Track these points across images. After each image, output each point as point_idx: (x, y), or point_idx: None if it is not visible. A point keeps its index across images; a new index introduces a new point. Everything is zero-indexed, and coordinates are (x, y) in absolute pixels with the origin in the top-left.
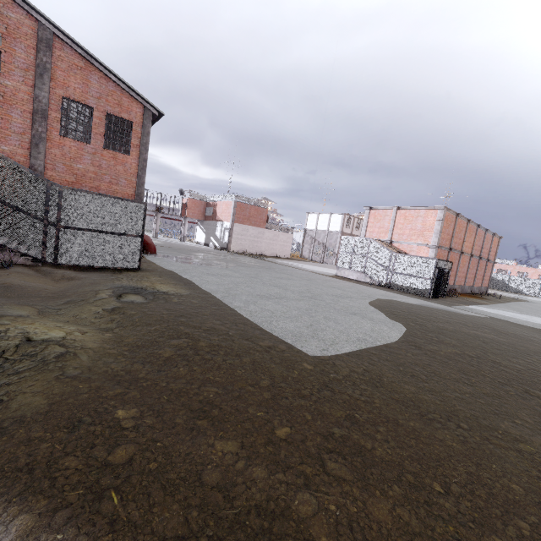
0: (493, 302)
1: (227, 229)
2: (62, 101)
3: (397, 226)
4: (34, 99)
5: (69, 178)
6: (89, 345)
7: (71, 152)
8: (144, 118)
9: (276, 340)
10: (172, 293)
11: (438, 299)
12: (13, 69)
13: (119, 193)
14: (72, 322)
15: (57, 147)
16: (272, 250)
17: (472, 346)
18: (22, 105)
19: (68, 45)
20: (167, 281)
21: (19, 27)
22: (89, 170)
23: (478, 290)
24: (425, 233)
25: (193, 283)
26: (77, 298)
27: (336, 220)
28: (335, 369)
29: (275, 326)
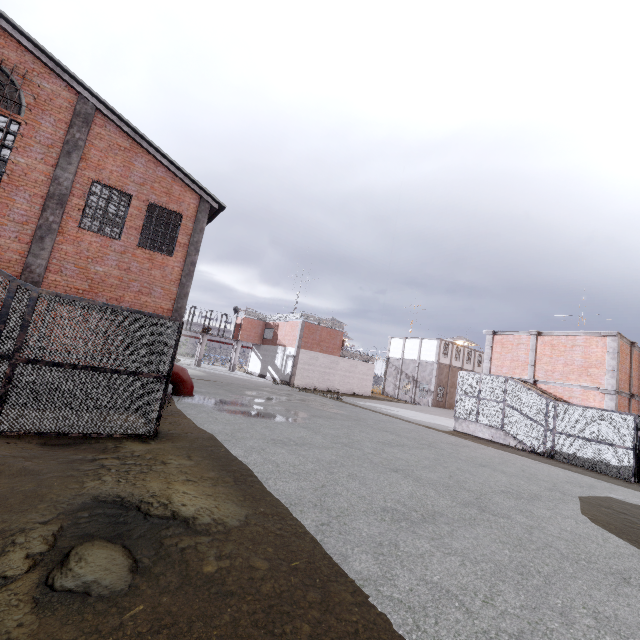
0: None
1: (291, 357)
2: (90, 186)
3: (541, 359)
4: (52, 180)
5: (80, 285)
6: None
7: (90, 250)
8: (199, 211)
9: None
10: (207, 525)
11: None
12: (31, 144)
13: (150, 306)
14: None
15: (72, 242)
16: (348, 385)
17: None
18: (33, 187)
19: (112, 122)
20: (201, 469)
21: (53, 99)
22: (111, 274)
23: None
24: (591, 371)
25: (251, 474)
26: None
27: (428, 346)
28: None
29: None
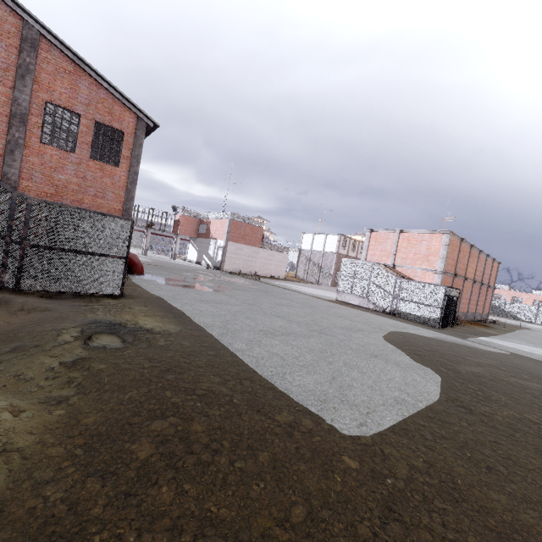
0: (500, 331)
1: (221, 247)
2: (45, 106)
3: (400, 250)
4: (12, 101)
5: (48, 190)
6: (19, 441)
7: (52, 161)
8: (138, 129)
9: (296, 408)
10: (158, 331)
11: (448, 329)
12: None
13: (105, 207)
14: (10, 386)
15: (36, 155)
16: (267, 270)
17: (526, 403)
18: None
19: (56, 47)
20: (153, 311)
21: (1, 24)
22: (71, 181)
23: (480, 316)
24: (430, 258)
25: (185, 314)
26: (30, 343)
27: (331, 240)
28: (388, 466)
29: (291, 383)
